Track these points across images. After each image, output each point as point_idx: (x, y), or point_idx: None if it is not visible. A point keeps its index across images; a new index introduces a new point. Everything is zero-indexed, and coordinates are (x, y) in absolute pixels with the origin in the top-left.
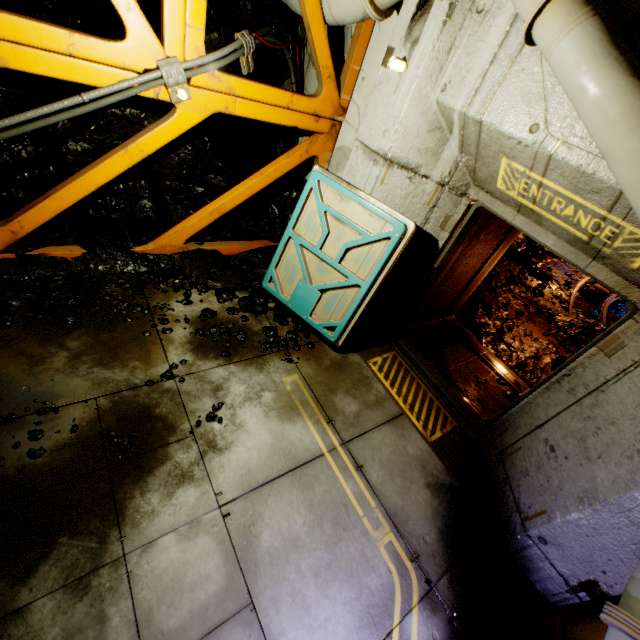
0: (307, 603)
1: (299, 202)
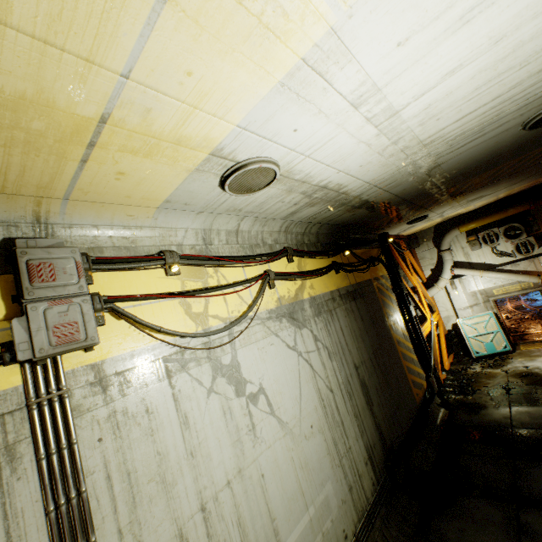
0: None
1: (462, 328)
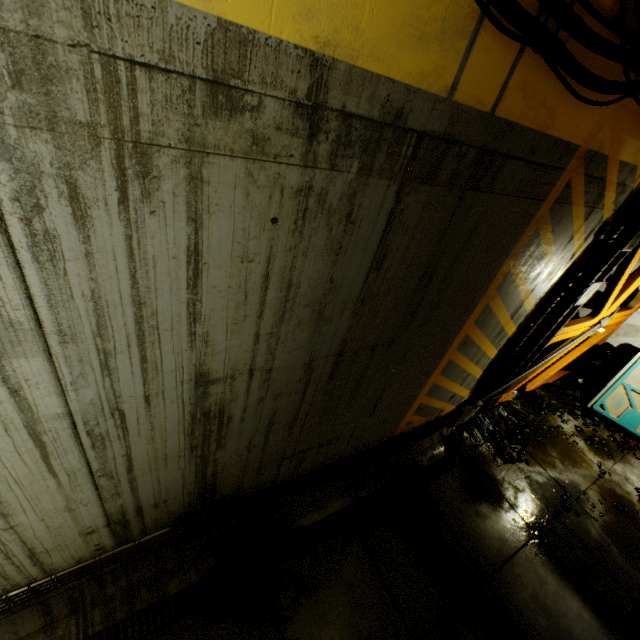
0: None
1: (632, 367)
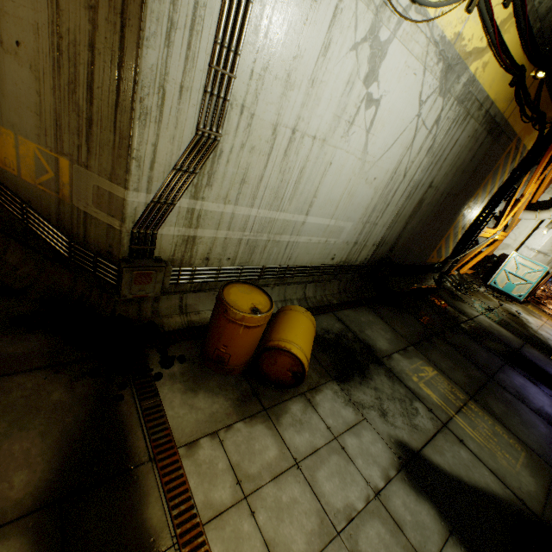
0: None
1: (508, 260)
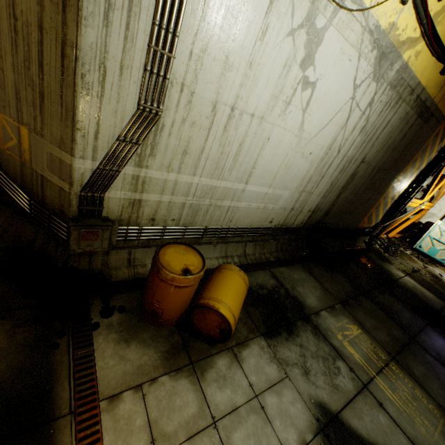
0: None
1: (433, 228)
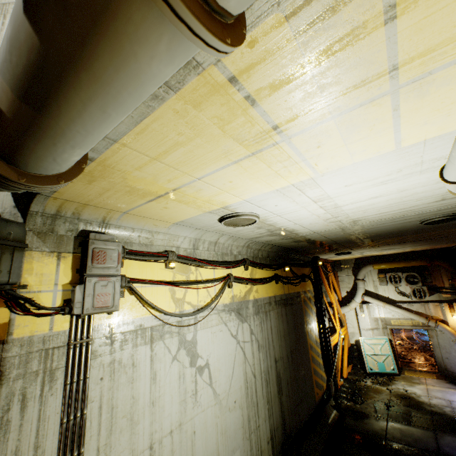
0: (455, 398)
1: (362, 345)
